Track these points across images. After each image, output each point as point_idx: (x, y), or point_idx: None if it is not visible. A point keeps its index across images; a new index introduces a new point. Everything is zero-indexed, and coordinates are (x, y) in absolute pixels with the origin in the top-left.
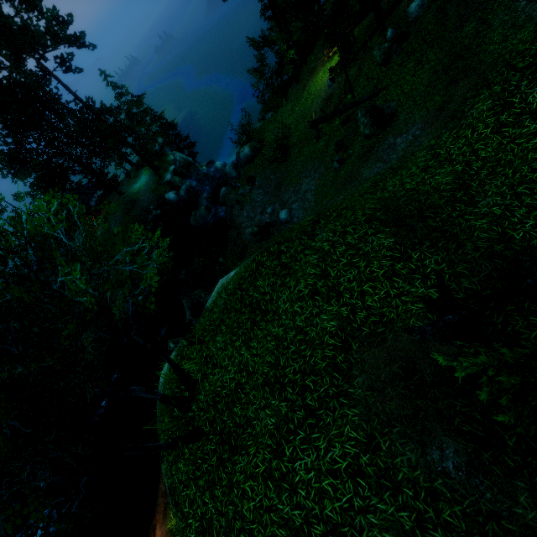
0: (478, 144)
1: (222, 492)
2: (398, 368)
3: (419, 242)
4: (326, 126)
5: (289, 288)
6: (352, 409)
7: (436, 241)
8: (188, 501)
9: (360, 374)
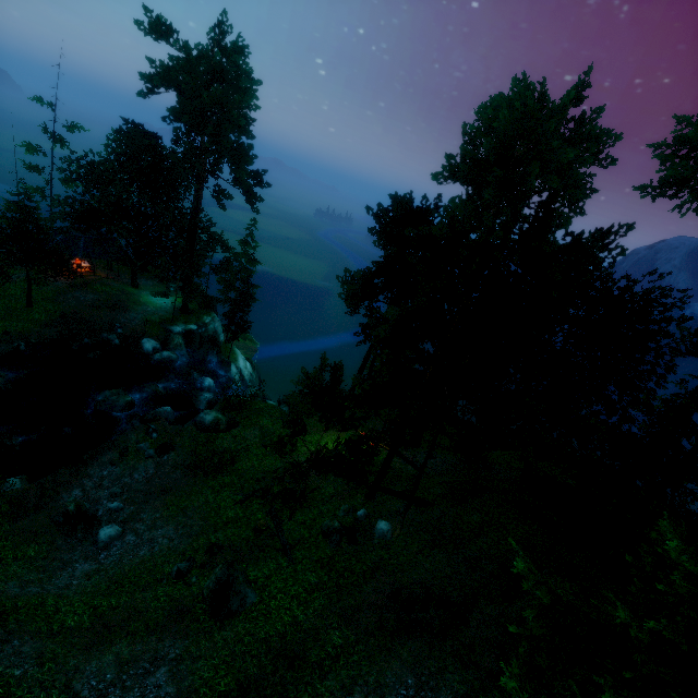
0: None
1: None
2: None
3: None
4: (260, 501)
5: None
6: None
7: None
8: None
9: None
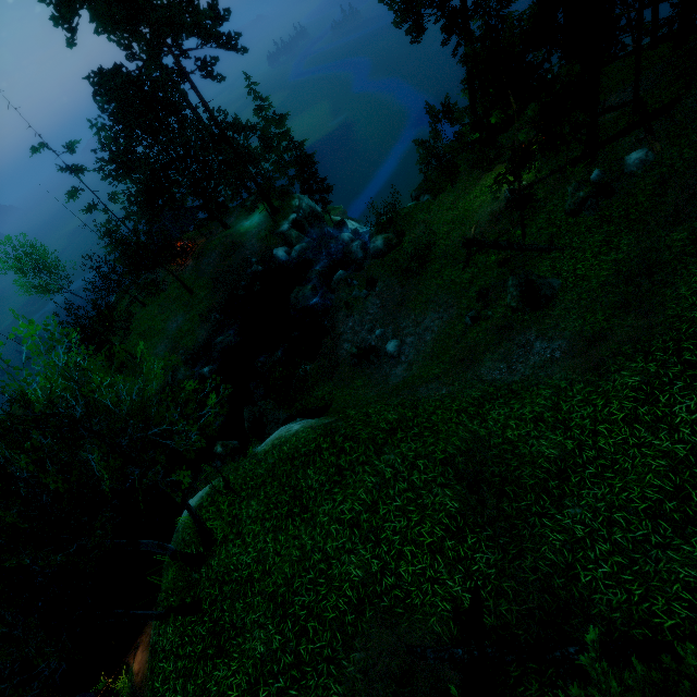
0: (603, 426)
1: (194, 691)
2: (398, 667)
3: (481, 525)
4: (481, 254)
5: (334, 501)
6: (337, 685)
7: (500, 534)
8: (162, 676)
9: (360, 649)
